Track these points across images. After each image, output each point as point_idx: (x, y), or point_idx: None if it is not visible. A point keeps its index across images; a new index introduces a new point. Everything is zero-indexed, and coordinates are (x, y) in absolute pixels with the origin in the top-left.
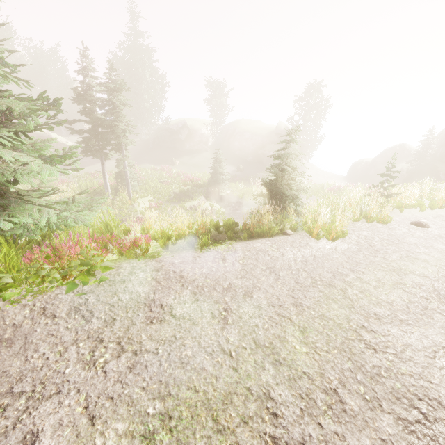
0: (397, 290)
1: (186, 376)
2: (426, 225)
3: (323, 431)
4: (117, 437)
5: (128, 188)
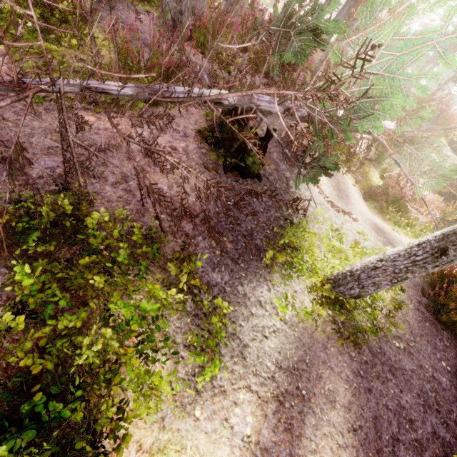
0: None
1: None
2: None
3: None
4: None
5: None
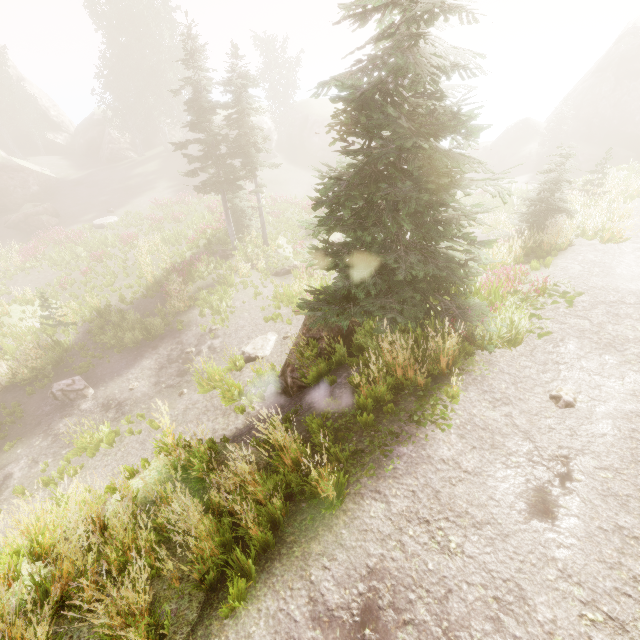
0: None
1: None
2: None
3: None
4: None
5: (265, 230)
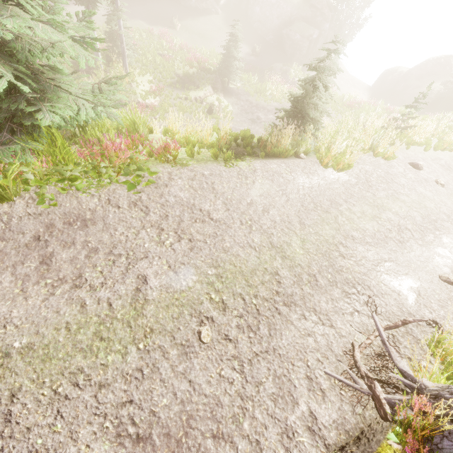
0: (373, 222)
1: (228, 258)
2: (421, 168)
3: (303, 292)
4: (194, 282)
5: (125, 60)
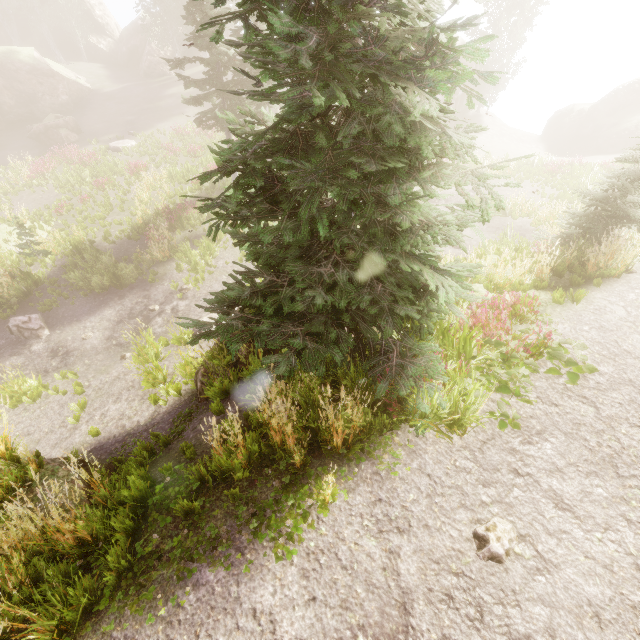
0: None
1: None
2: None
3: None
4: None
5: None
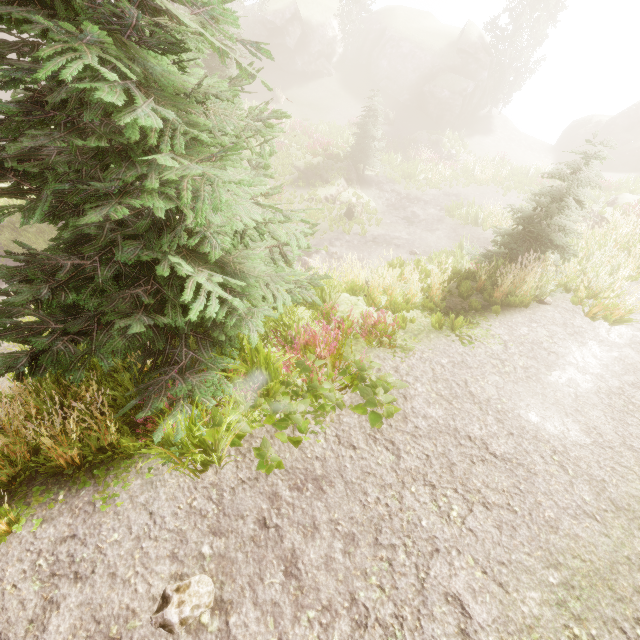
0: None
1: (565, 543)
2: None
3: None
4: (538, 606)
5: None
